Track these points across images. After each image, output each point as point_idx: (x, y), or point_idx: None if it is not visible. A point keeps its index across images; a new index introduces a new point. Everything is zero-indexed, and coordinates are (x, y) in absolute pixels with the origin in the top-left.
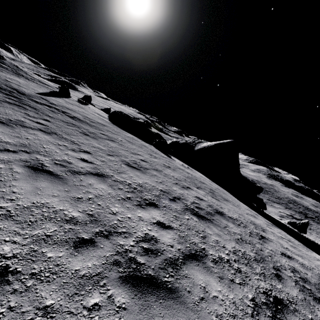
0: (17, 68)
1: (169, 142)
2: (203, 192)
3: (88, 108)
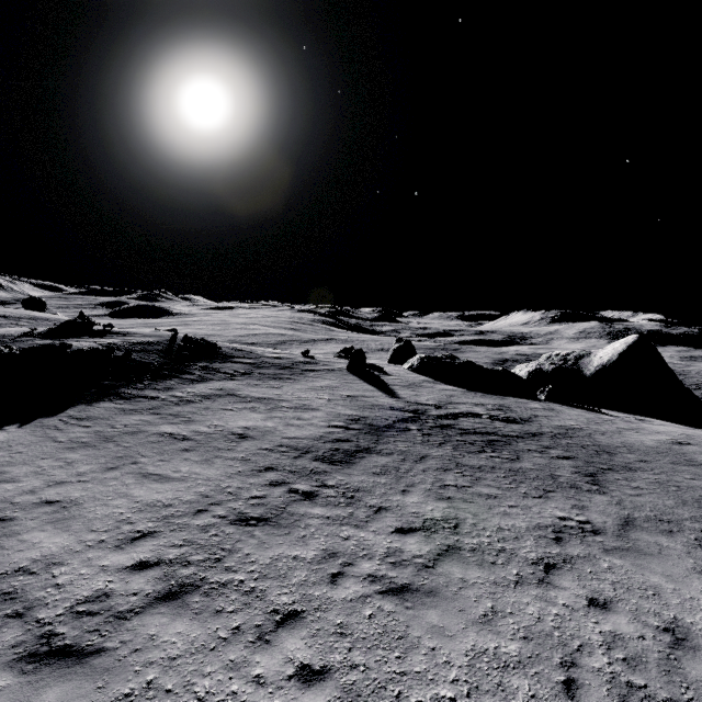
0: (244, 353)
1: (524, 375)
2: None
3: (404, 377)
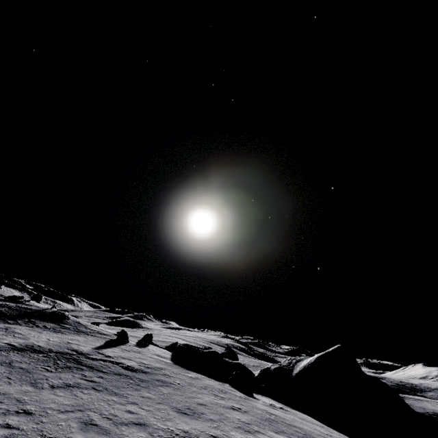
0: (78, 324)
1: (257, 372)
2: (284, 437)
3: (147, 350)
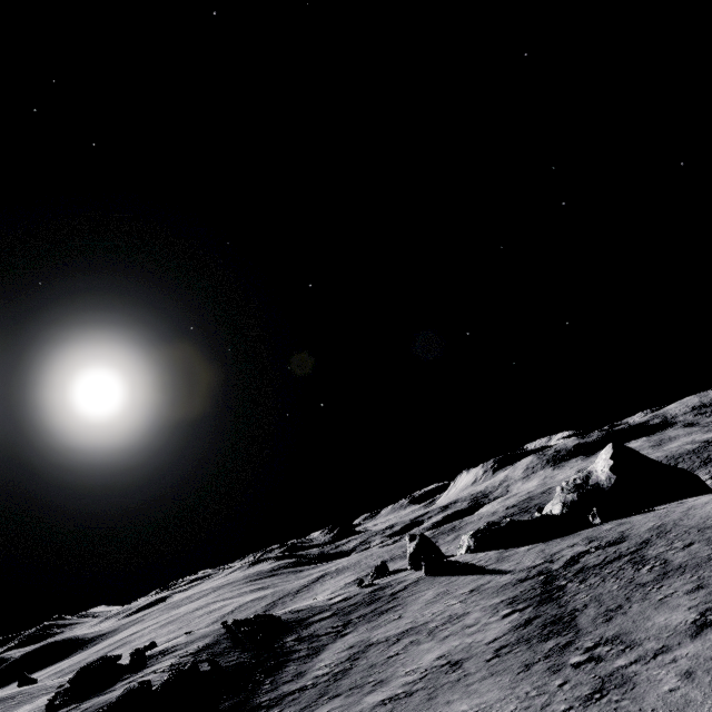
0: (307, 611)
1: (558, 513)
2: None
3: (479, 558)
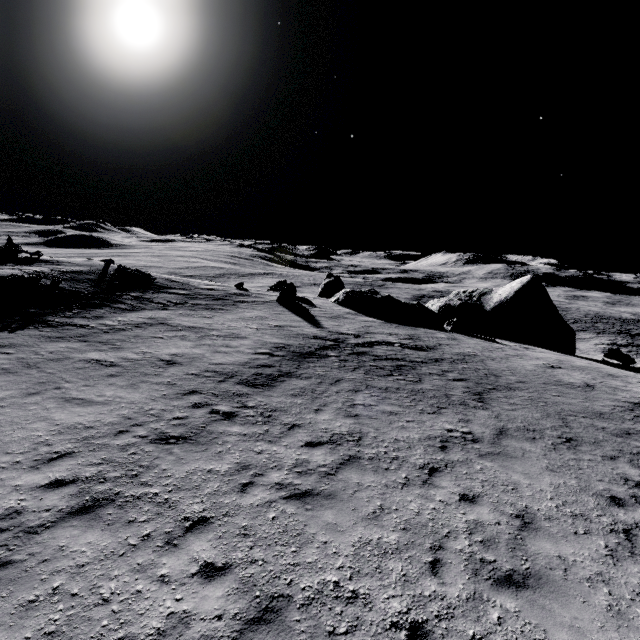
0: (179, 284)
1: (435, 309)
2: (618, 382)
3: (329, 309)
